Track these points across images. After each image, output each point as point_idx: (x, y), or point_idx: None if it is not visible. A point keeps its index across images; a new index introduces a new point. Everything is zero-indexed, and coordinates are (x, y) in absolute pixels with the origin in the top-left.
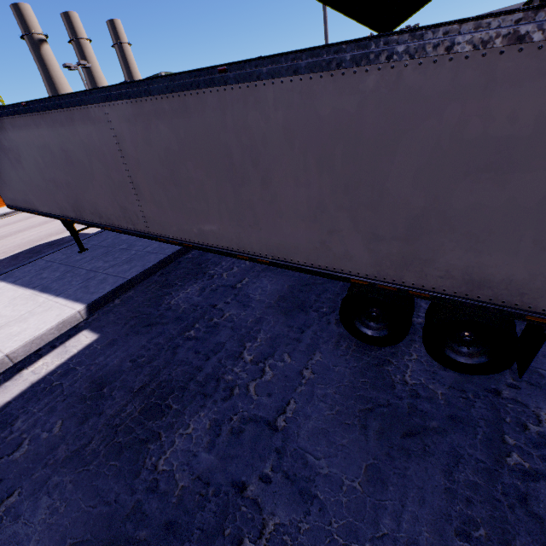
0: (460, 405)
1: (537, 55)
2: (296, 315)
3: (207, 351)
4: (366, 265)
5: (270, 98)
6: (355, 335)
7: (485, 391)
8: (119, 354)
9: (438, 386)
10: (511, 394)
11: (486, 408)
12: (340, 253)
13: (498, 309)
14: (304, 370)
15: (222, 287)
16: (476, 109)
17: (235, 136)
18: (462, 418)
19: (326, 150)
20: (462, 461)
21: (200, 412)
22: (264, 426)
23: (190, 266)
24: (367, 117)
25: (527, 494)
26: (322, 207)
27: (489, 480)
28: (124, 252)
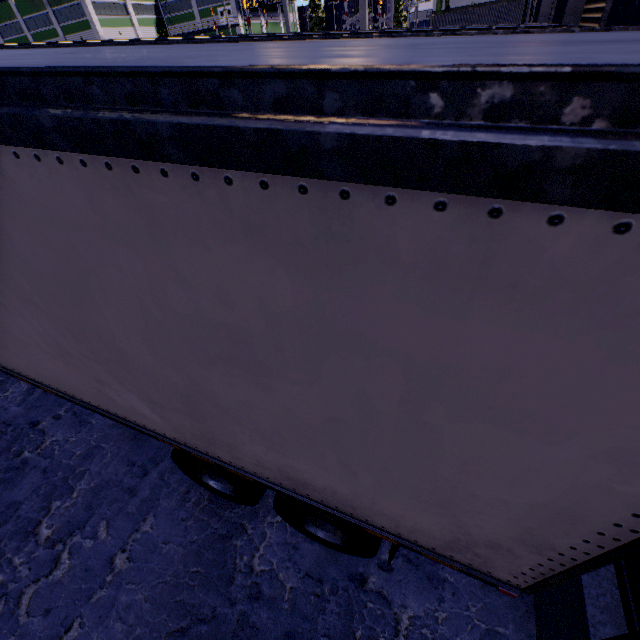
0: (307, 611)
1: (200, 193)
2: (148, 440)
3: None
4: (167, 428)
5: None
6: (205, 488)
7: (349, 579)
8: None
9: (292, 573)
10: (378, 583)
11: (339, 612)
12: (129, 408)
13: (333, 513)
14: (118, 555)
15: None
16: (163, 268)
17: None
18: (302, 636)
19: (3, 272)
20: None
21: None
22: None
23: None
24: (15, 235)
25: None
26: (64, 349)
27: None
28: None
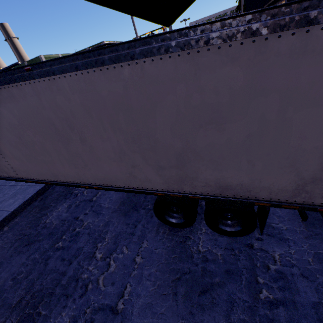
0: (231, 261)
1: (219, 53)
2: (131, 214)
3: (70, 257)
4: (160, 184)
5: (66, 86)
6: (167, 224)
7: (245, 246)
8: (3, 275)
9: (218, 249)
10: (258, 245)
11: (246, 259)
12: (143, 178)
13: (239, 200)
14: (136, 257)
15: (83, 202)
16: (194, 87)
17: (53, 112)
18: (233, 270)
19: (113, 117)
20: (235, 304)
21: (63, 312)
22: (108, 313)
23: (62, 189)
24: (131, 95)
25: (273, 319)
26: (123, 152)
27: (251, 315)
28: (11, 189)
